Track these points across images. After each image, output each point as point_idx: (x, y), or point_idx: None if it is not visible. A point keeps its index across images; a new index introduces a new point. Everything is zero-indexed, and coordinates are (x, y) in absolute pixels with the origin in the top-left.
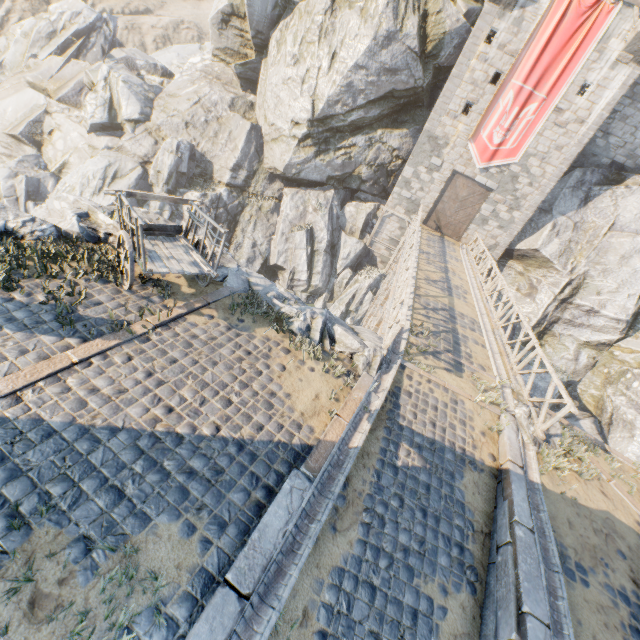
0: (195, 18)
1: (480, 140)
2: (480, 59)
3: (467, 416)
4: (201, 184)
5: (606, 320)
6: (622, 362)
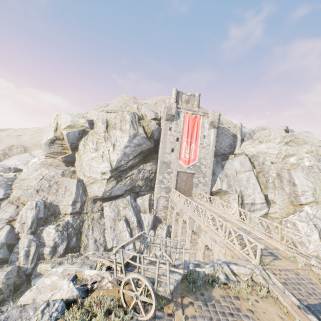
0: (19, 142)
1: (182, 158)
2: (170, 135)
3: (308, 278)
4: (53, 219)
5: (259, 204)
6: (276, 218)
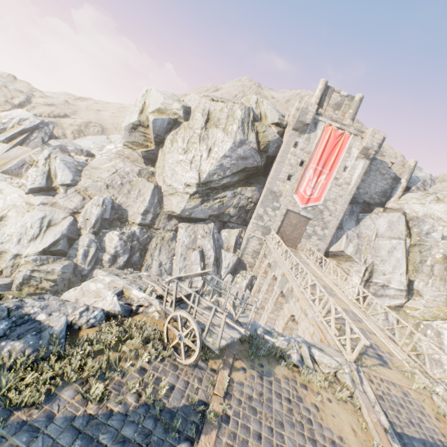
0: (98, 120)
1: (299, 193)
2: (292, 154)
3: (419, 405)
4: (119, 225)
5: (394, 290)
6: (413, 317)
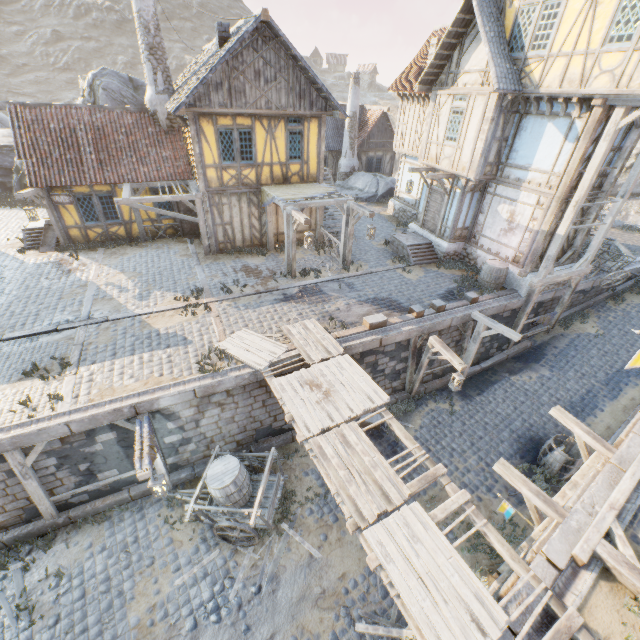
0: None
1: None
2: None
3: None
4: None
5: None
6: None
